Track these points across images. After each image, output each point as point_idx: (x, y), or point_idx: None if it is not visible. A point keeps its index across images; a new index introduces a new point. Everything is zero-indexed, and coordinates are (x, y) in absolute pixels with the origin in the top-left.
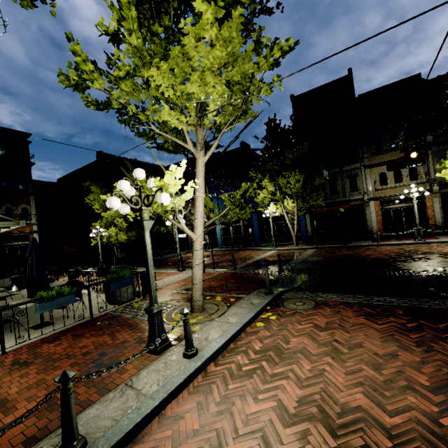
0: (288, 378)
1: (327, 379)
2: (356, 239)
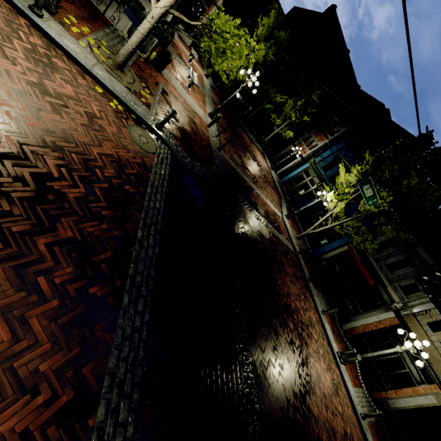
0: (4, 41)
1: (1, 57)
2: (334, 305)
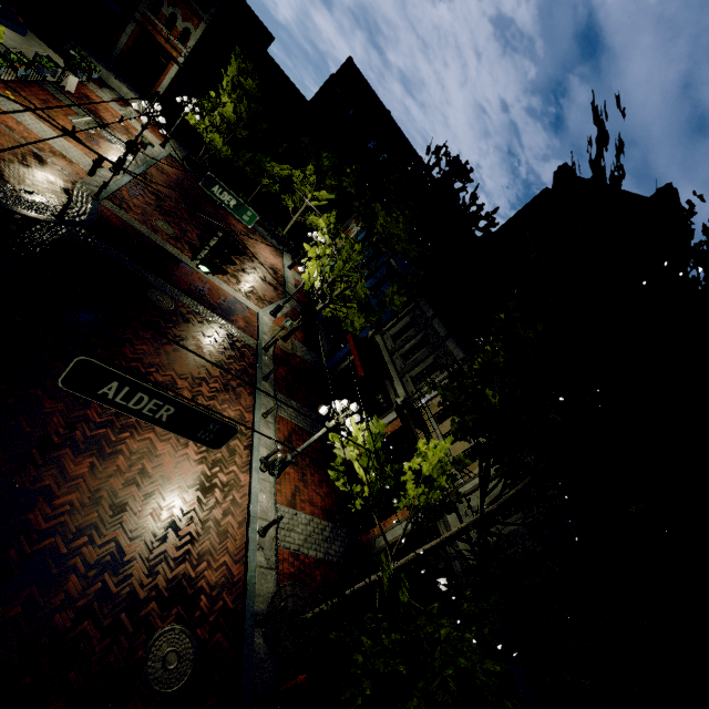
0: None
1: None
2: (335, 427)
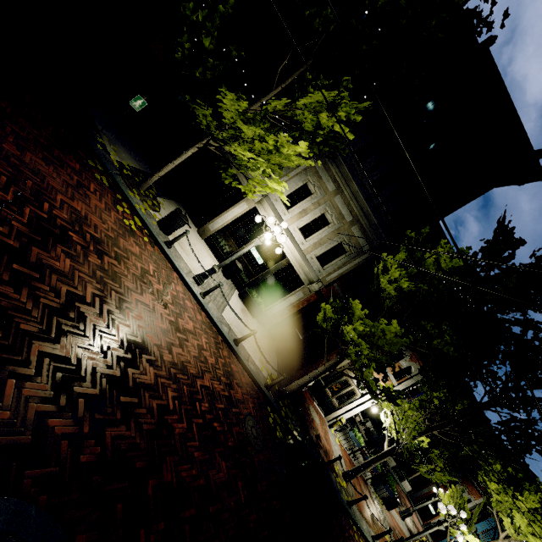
0: None
1: None
2: None
